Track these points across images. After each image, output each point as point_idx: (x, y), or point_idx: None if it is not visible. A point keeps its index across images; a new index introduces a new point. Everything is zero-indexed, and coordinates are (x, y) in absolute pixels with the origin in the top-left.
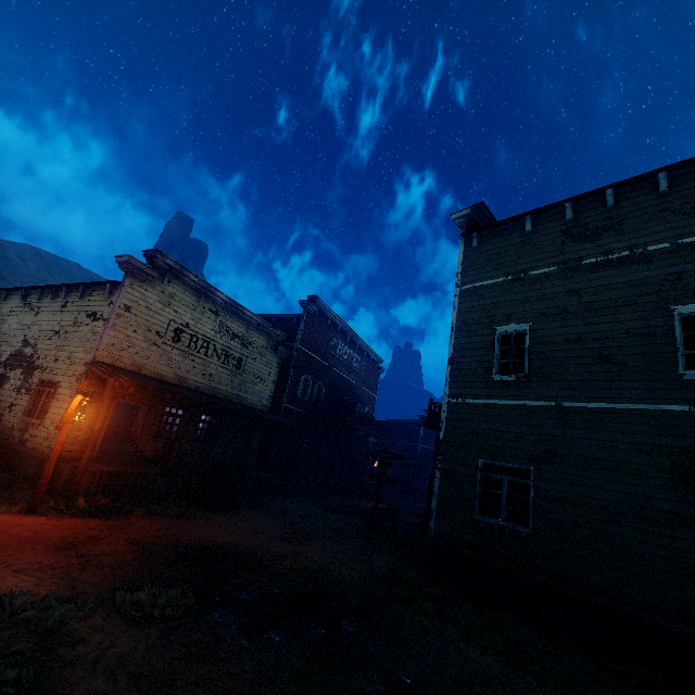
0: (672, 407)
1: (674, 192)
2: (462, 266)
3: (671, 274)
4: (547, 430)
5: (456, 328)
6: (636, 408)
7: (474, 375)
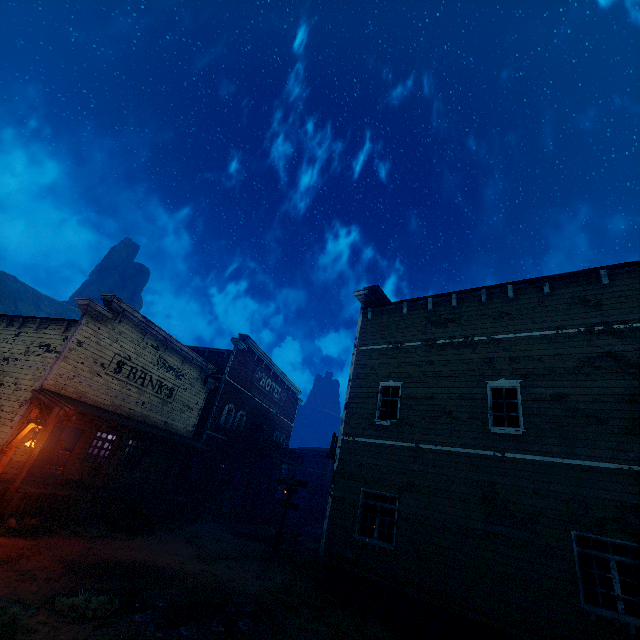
0: (484, 452)
1: (490, 303)
2: (359, 332)
3: (487, 358)
4: (409, 465)
5: (352, 379)
6: (464, 452)
7: (362, 418)
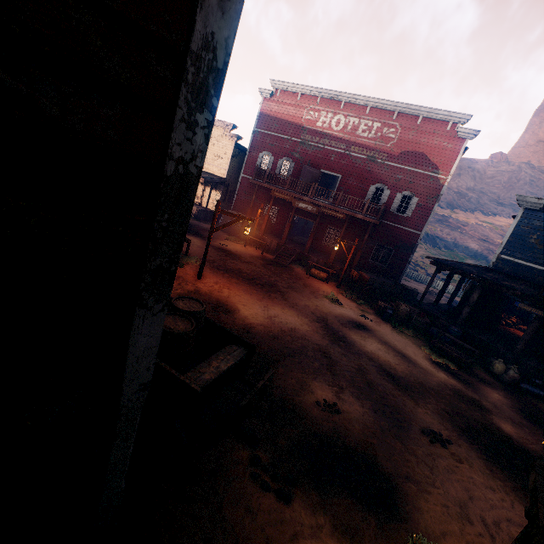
0: None
1: None
2: None
3: None
4: None
5: None
6: None
7: None
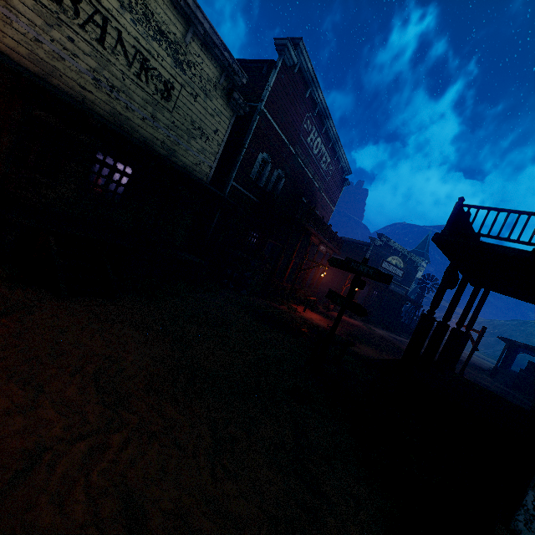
0: None
1: None
2: None
3: None
4: None
5: None
6: None
7: None
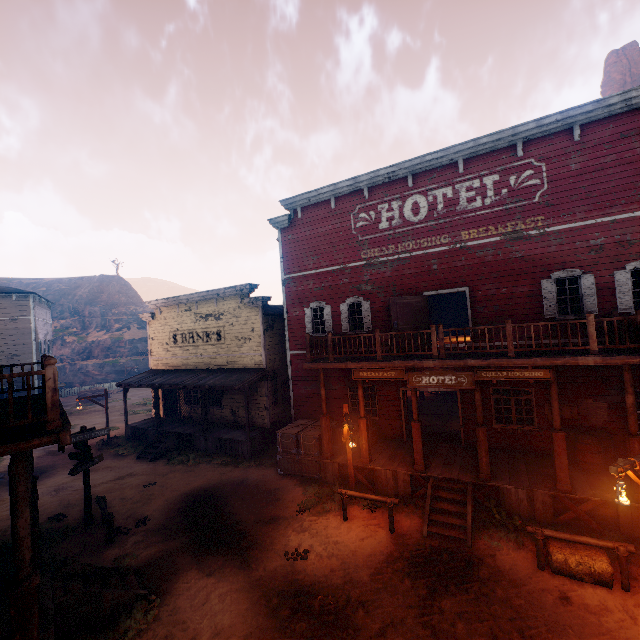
0: None
1: None
2: None
3: None
4: None
5: None
6: None
7: None
